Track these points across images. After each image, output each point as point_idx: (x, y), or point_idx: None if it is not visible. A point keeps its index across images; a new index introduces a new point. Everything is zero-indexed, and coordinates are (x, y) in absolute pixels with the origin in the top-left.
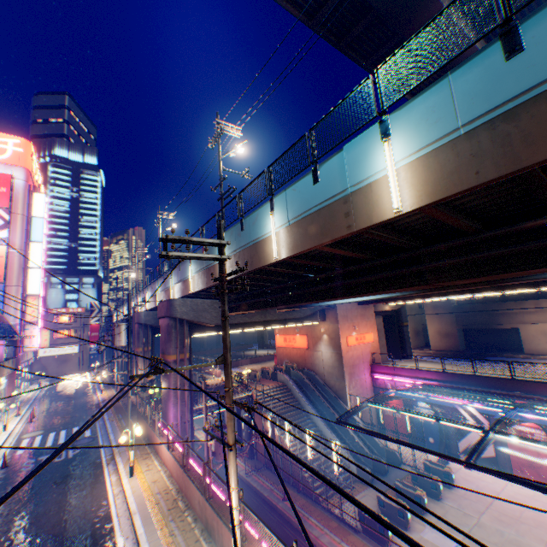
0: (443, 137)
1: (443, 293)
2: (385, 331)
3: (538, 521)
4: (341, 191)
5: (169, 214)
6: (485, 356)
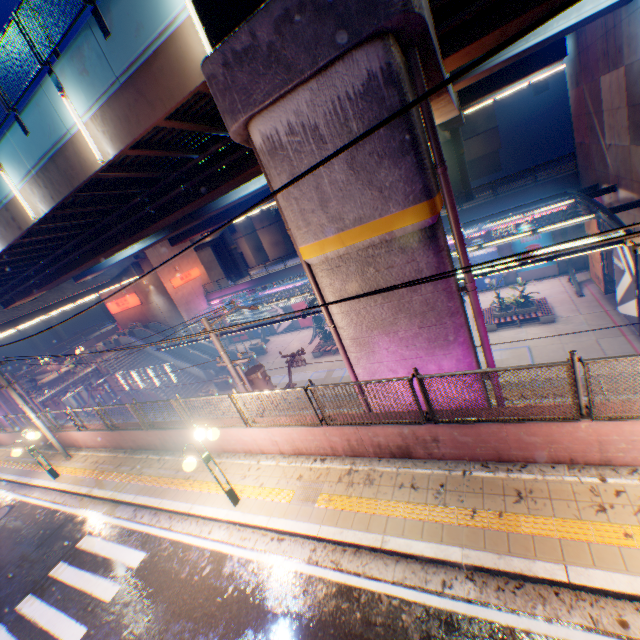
0: (29, 173)
1: (227, 218)
2: (221, 260)
3: (303, 346)
4: (1, 202)
5: None
6: None
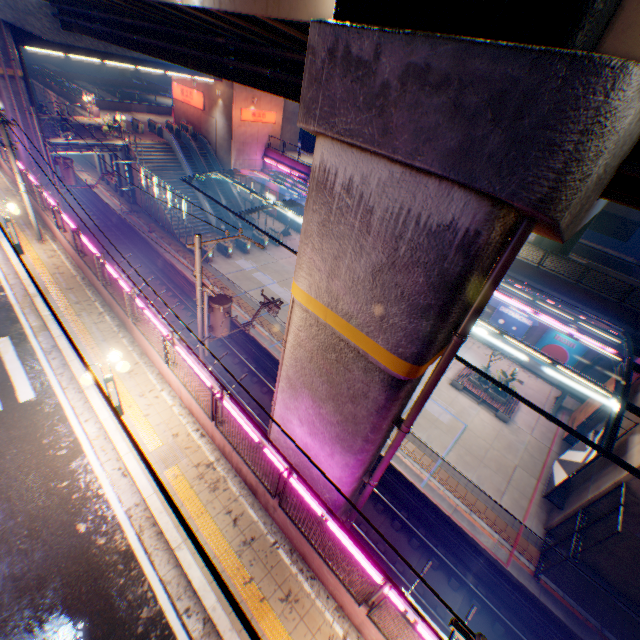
0: None
1: None
2: None
3: None
4: None
5: None
6: None
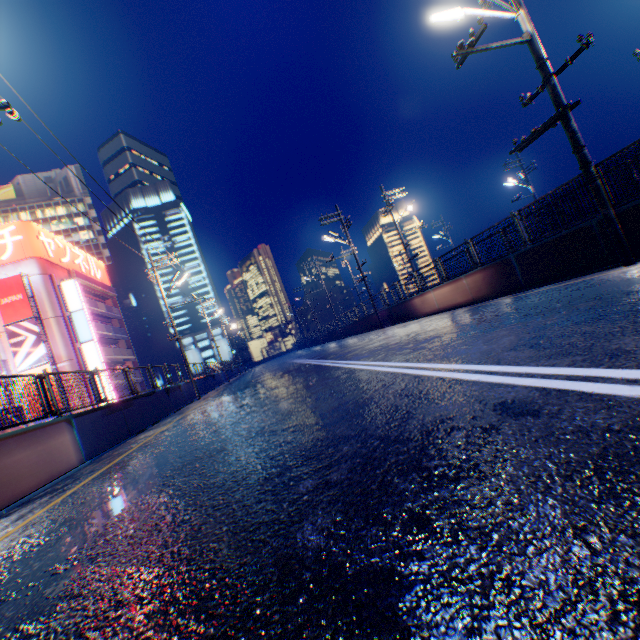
0: None
1: None
2: None
3: None
4: None
5: (169, 257)
6: None
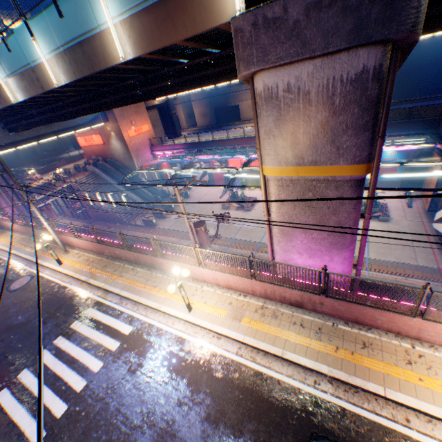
0: (57, 49)
1: None
2: (163, 120)
3: (215, 199)
4: (28, 64)
5: None
6: (222, 127)
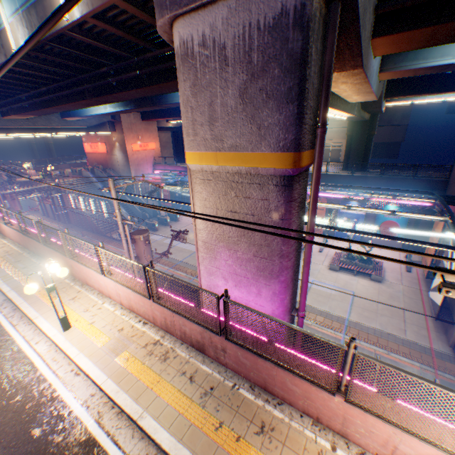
0: (17, 11)
1: None
2: (175, 144)
3: None
4: None
5: None
6: None
